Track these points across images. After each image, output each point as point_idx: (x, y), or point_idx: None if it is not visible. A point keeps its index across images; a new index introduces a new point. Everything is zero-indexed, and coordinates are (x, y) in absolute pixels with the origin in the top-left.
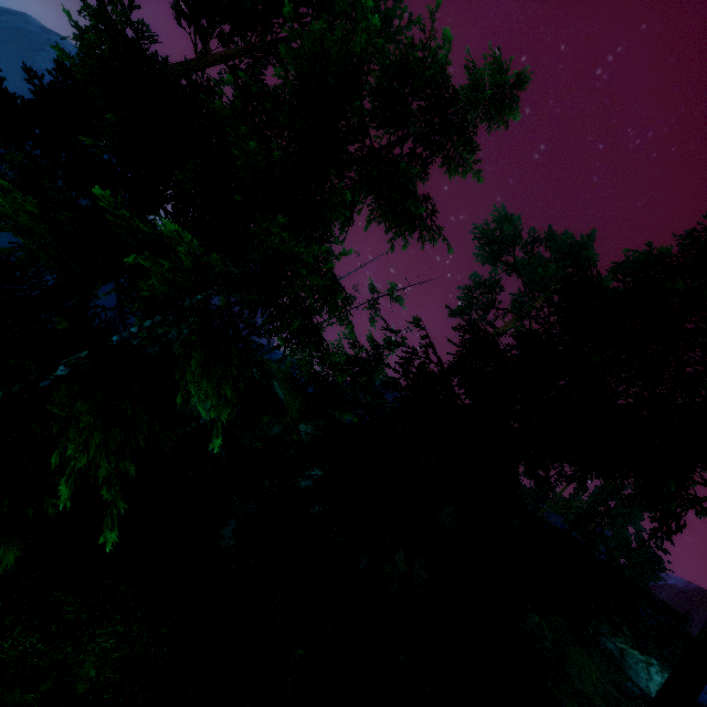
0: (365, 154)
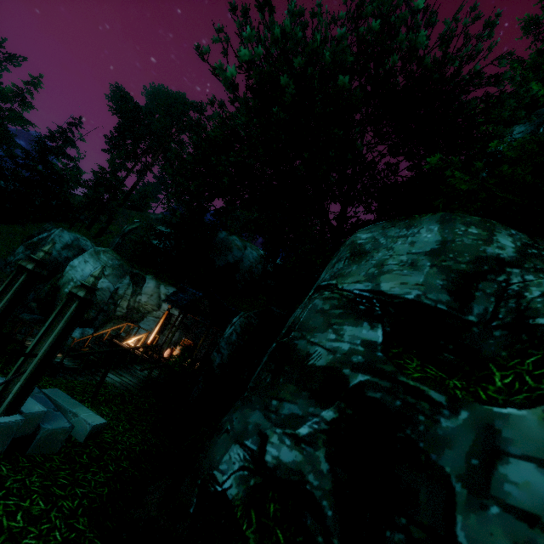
0: (6, 111)
